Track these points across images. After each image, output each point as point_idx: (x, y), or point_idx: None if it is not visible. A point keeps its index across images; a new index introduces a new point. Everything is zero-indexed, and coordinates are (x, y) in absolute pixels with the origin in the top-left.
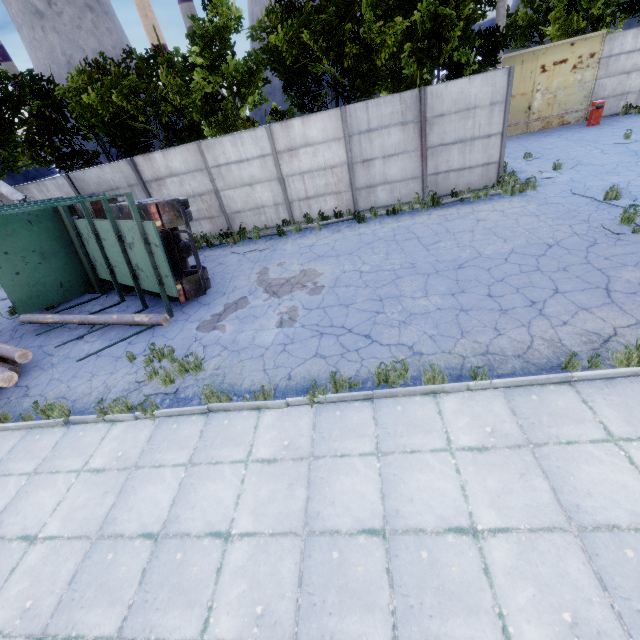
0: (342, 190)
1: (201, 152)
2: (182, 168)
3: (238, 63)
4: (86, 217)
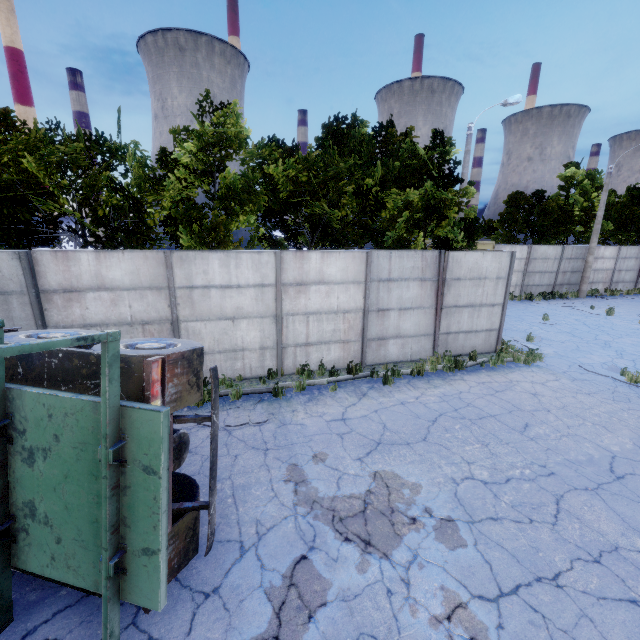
0: (351, 339)
1: (168, 264)
2: (125, 280)
3: (234, 177)
4: None
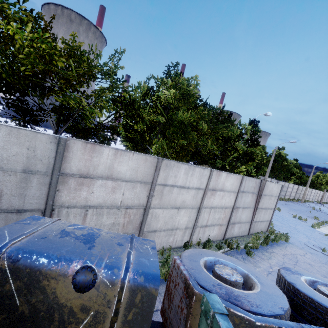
0: (223, 223)
1: (157, 167)
2: (127, 174)
3: (178, 115)
4: None
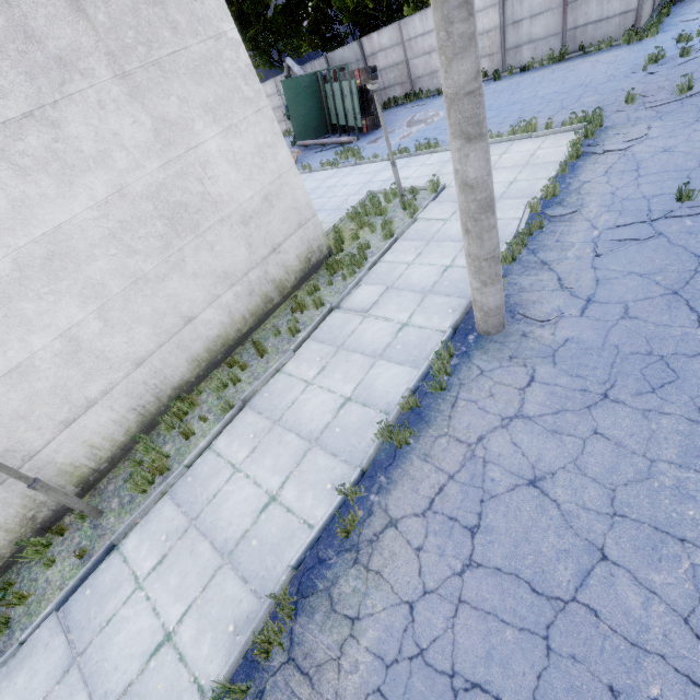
0: (494, 52)
1: (400, 30)
2: (388, 44)
3: None
4: (330, 82)
